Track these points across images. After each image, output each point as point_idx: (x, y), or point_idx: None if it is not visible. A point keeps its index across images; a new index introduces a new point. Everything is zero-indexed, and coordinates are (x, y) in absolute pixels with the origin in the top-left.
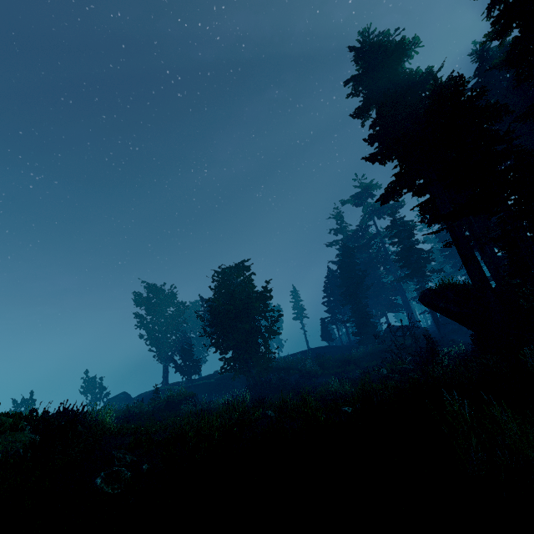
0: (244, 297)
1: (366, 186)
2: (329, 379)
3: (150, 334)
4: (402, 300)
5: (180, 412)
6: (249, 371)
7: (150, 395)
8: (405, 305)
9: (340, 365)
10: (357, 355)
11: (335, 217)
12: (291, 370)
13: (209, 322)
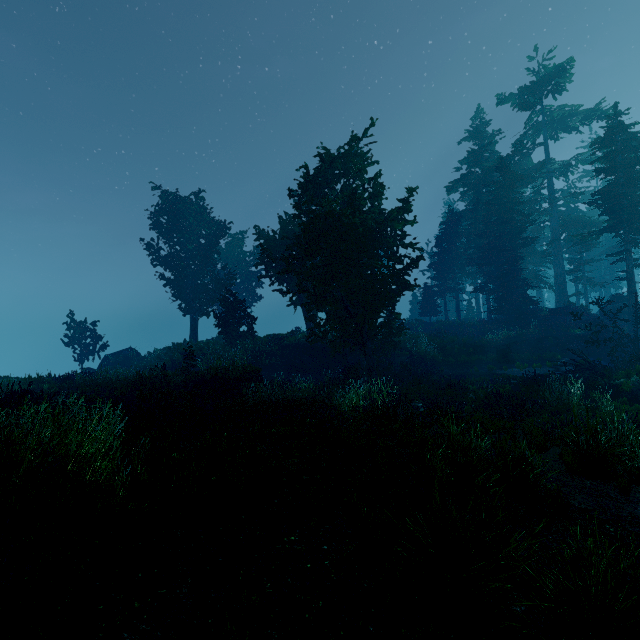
0: (375, 209)
1: (561, 66)
2: (461, 370)
3: (170, 269)
4: (556, 272)
5: (246, 401)
6: (363, 345)
7: (171, 358)
8: (559, 280)
9: (470, 352)
10: (498, 340)
11: (475, 128)
12: (397, 350)
13: (305, 246)
